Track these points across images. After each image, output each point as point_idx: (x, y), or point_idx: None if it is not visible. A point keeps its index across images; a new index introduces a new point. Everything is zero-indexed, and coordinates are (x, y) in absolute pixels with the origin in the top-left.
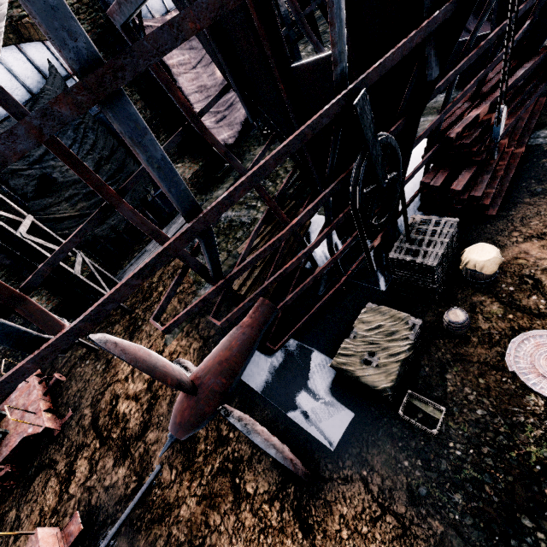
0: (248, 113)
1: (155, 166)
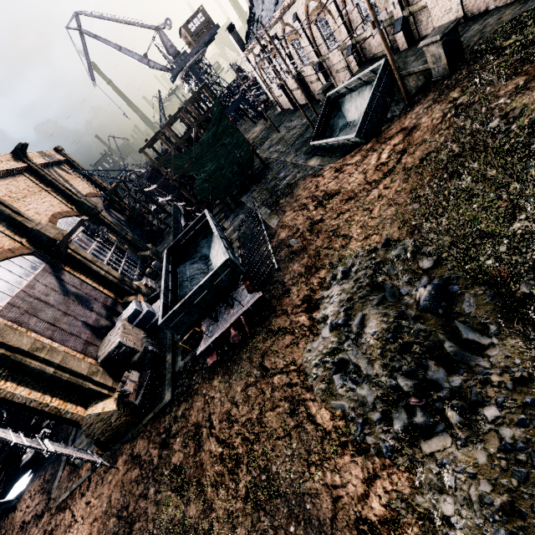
0: None
1: None
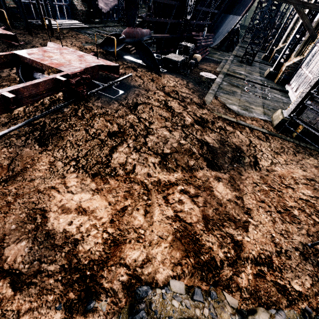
0: None
1: None
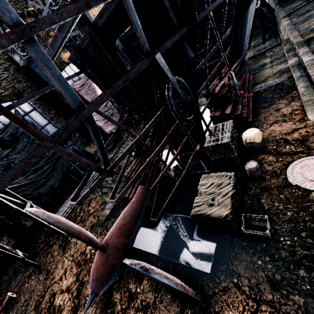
0: (116, 102)
1: (56, 78)
